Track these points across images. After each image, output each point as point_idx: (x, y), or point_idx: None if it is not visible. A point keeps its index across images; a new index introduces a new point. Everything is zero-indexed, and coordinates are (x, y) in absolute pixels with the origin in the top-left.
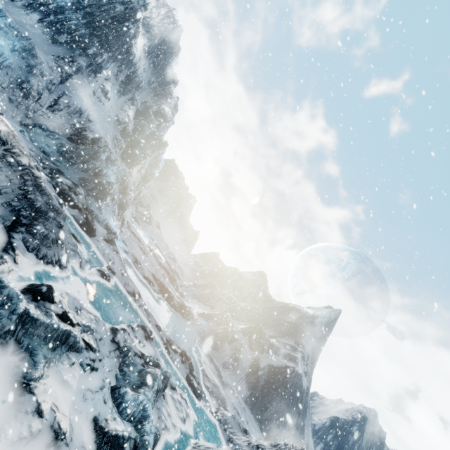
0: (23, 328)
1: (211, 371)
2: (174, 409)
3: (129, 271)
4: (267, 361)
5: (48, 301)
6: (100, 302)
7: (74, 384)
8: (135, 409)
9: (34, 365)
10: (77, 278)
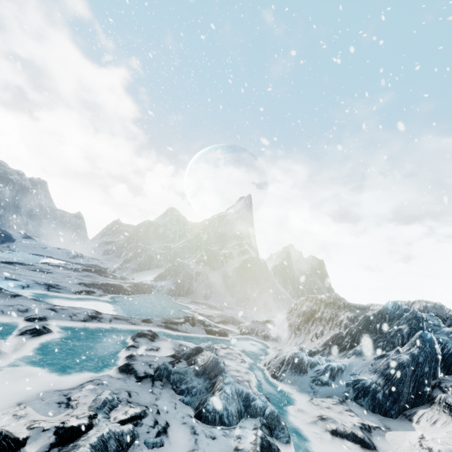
0: None
1: (207, 310)
2: (231, 362)
3: (54, 302)
4: (231, 268)
5: None
6: (70, 361)
7: None
8: (234, 405)
9: None
10: (6, 371)
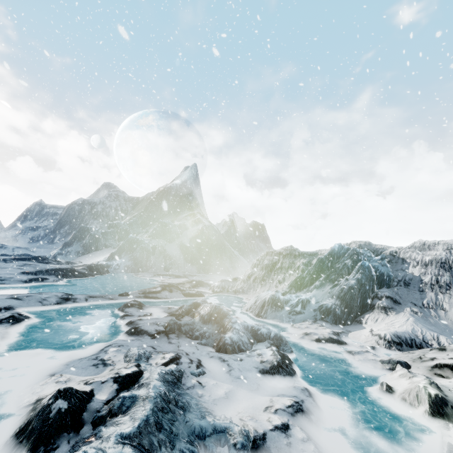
0: (157, 449)
1: (173, 279)
2: None
3: (4, 294)
4: (187, 238)
5: (87, 404)
6: (68, 339)
7: (227, 386)
8: (245, 336)
9: (220, 433)
10: (9, 356)
